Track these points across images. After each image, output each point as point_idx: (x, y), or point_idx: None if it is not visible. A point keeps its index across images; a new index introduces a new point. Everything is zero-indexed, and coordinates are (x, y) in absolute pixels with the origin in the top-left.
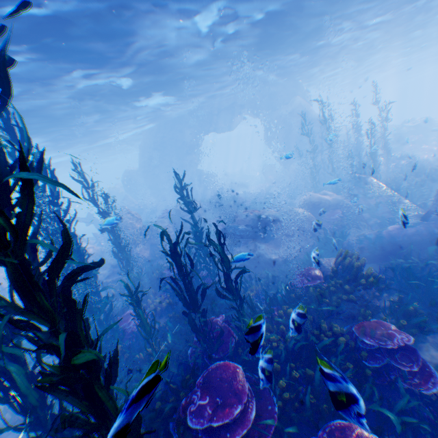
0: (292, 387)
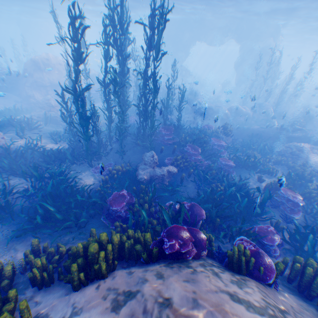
0: (185, 138)
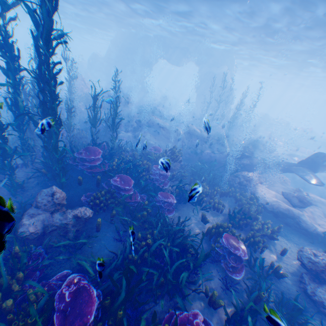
0: (117, 165)
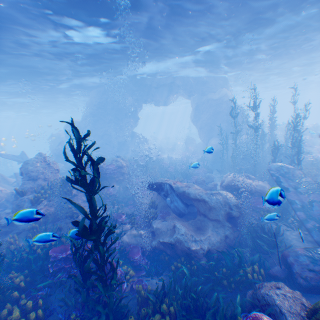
0: None
